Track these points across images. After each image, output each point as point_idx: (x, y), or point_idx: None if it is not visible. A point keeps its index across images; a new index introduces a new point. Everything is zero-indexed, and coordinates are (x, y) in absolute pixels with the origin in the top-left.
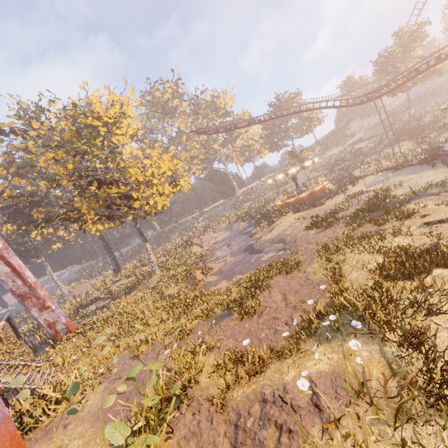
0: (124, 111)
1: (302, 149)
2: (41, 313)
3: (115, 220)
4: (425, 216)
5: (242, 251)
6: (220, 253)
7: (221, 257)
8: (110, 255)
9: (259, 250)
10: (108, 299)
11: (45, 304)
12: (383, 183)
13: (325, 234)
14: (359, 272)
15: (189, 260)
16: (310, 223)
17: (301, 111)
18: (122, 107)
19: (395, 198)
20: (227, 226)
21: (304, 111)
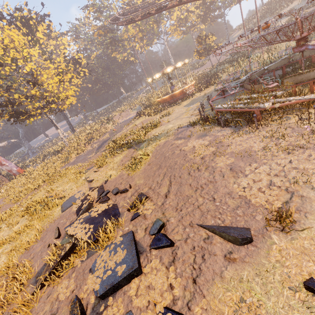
0: (7, 44)
1: (208, 33)
2: (2, 166)
3: (28, 120)
4: (96, 171)
5: (103, 142)
6: (105, 136)
7: (99, 141)
8: (67, 123)
9: (101, 146)
10: (56, 153)
11: (2, 163)
12: (189, 106)
13: (98, 155)
14: (28, 202)
15: (95, 136)
16: (113, 140)
17: (180, 3)
18: (10, 35)
19: (140, 138)
20: (138, 107)
21: (183, 3)
